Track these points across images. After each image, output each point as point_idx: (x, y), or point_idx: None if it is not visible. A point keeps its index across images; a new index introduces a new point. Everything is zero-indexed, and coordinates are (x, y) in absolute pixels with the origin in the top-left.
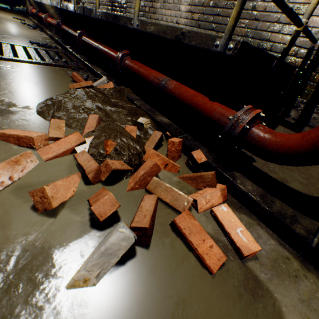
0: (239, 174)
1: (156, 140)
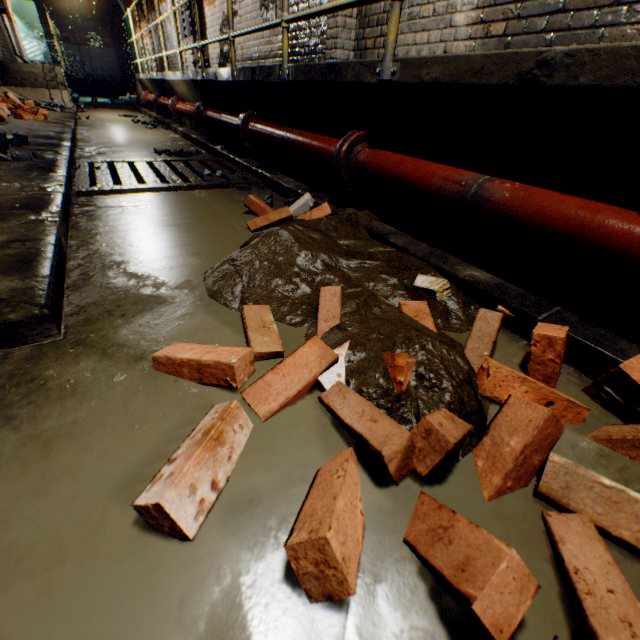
0: None
1: (492, 333)
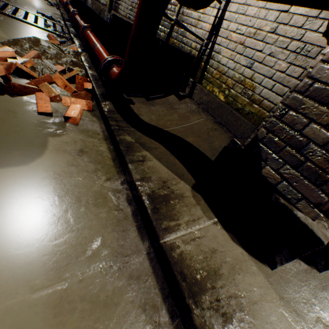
0: (110, 102)
1: (71, 76)
